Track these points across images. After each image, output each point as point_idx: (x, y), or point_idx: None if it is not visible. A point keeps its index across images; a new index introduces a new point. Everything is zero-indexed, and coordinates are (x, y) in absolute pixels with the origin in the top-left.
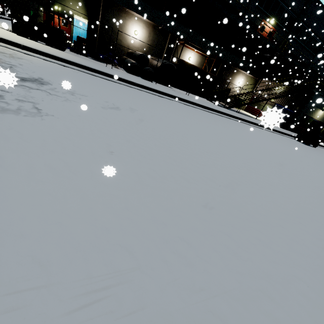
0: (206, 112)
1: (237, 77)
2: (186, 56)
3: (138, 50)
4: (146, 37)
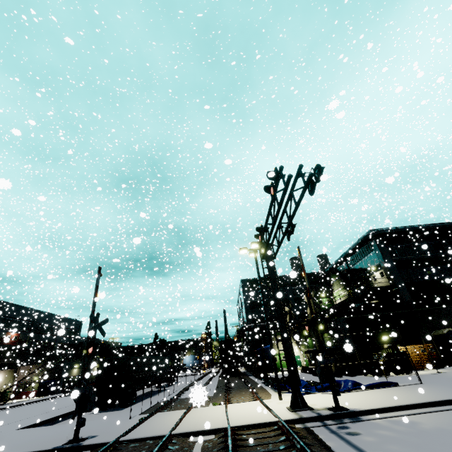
0: None
1: None
2: None
3: None
4: None
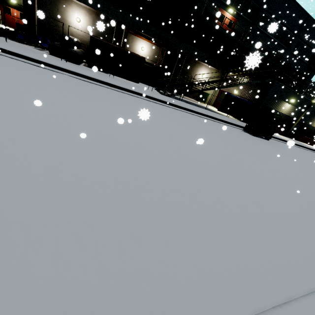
0: (106, 89)
1: (200, 69)
2: (138, 46)
3: (83, 38)
4: (90, 25)
